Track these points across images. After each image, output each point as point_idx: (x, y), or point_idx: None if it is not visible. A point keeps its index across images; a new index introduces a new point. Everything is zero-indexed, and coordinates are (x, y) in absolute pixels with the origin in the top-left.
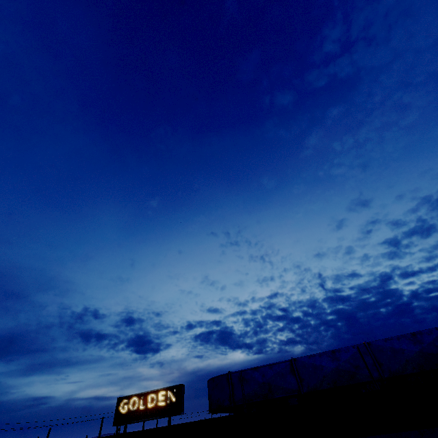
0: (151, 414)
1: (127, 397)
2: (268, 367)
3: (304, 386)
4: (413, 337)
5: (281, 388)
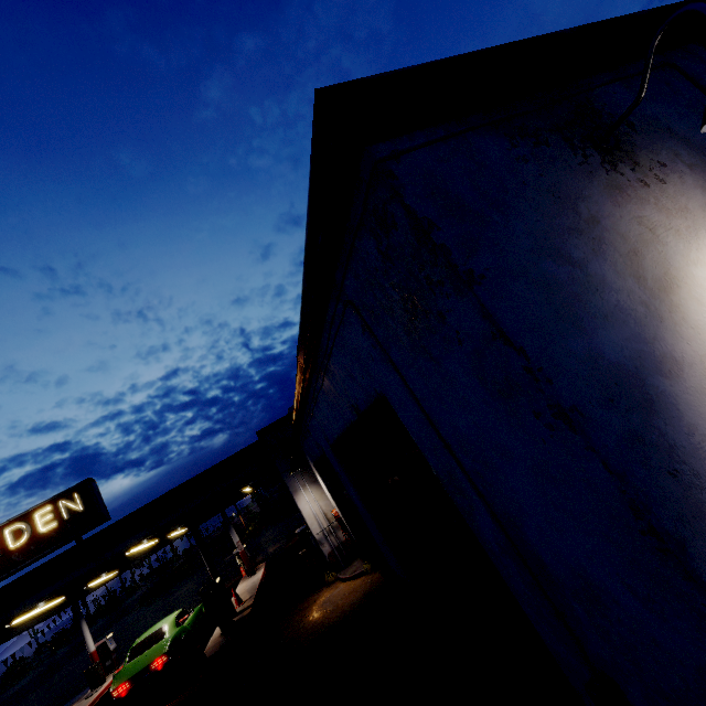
0: (26, 556)
1: None
2: None
3: None
4: None
5: None
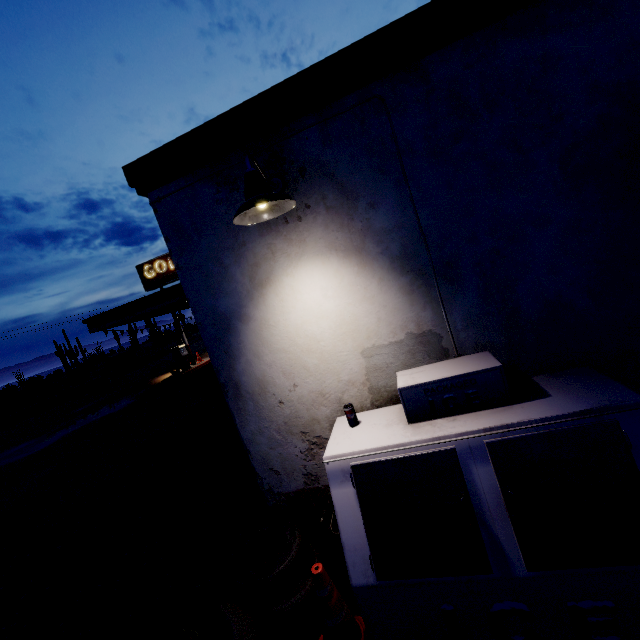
0: None
1: (148, 263)
2: None
3: None
4: None
5: None
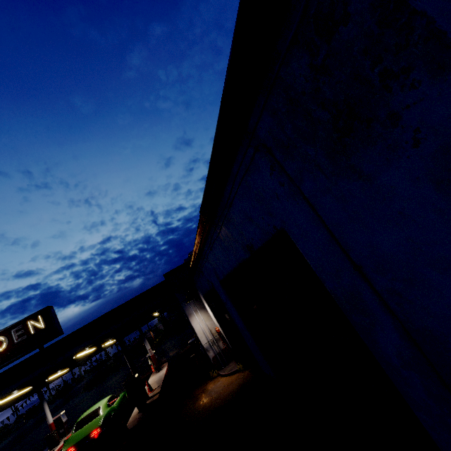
0: (4, 359)
1: None
2: None
3: None
4: None
5: None
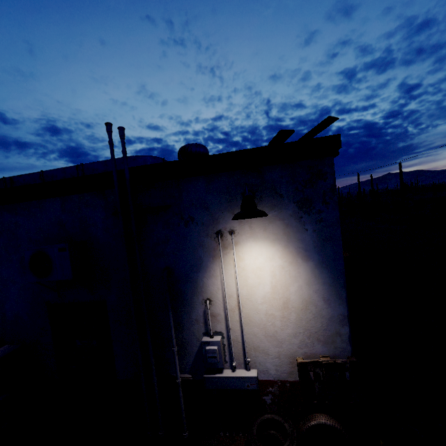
0: None
1: None
2: (27, 175)
3: None
4: (105, 163)
5: None
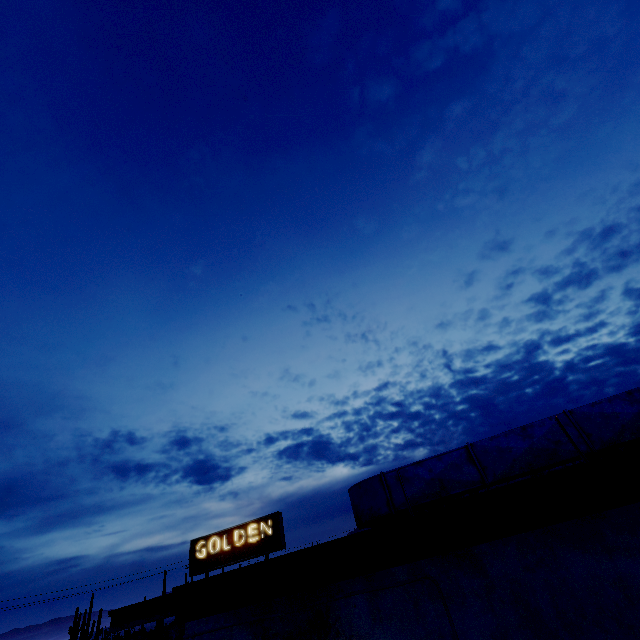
0: (241, 554)
1: (204, 538)
2: (436, 459)
3: (488, 475)
4: (629, 397)
5: (458, 482)
